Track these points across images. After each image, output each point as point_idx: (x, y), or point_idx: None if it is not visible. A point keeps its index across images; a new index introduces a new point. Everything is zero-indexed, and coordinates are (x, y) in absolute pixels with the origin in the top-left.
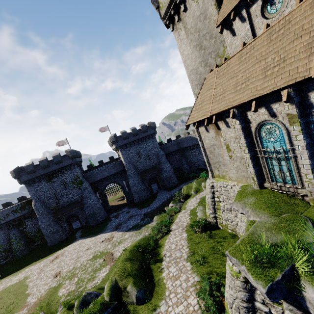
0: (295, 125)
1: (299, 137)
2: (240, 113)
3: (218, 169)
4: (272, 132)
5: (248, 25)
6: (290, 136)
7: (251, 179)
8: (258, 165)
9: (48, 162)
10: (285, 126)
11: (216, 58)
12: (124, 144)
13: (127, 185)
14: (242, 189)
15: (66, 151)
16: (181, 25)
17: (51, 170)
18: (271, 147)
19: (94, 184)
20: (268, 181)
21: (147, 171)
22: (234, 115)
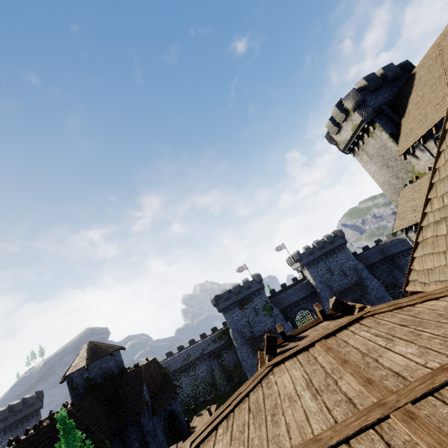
0: None
1: None
2: None
3: None
4: None
5: (429, 154)
6: None
7: None
8: None
9: (239, 288)
10: None
11: (406, 173)
12: (310, 261)
13: None
14: None
15: (253, 275)
16: (362, 153)
17: (242, 296)
18: None
19: (283, 311)
20: None
21: (346, 291)
22: None
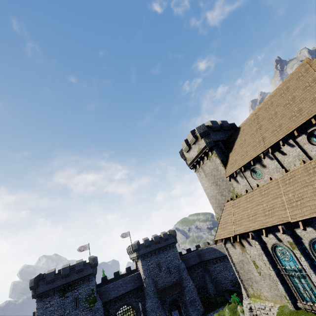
0: (295, 249)
1: (302, 258)
2: (256, 236)
3: (251, 286)
4: (284, 252)
5: (246, 180)
6: (297, 257)
7: (284, 298)
8: (285, 282)
9: (70, 270)
10: (290, 249)
11: (228, 192)
12: (145, 253)
13: (142, 309)
14: (280, 310)
15: (90, 258)
16: (201, 170)
17: (69, 280)
18: (288, 265)
19: (106, 304)
20: (299, 300)
21: (167, 289)
22: (252, 237)
